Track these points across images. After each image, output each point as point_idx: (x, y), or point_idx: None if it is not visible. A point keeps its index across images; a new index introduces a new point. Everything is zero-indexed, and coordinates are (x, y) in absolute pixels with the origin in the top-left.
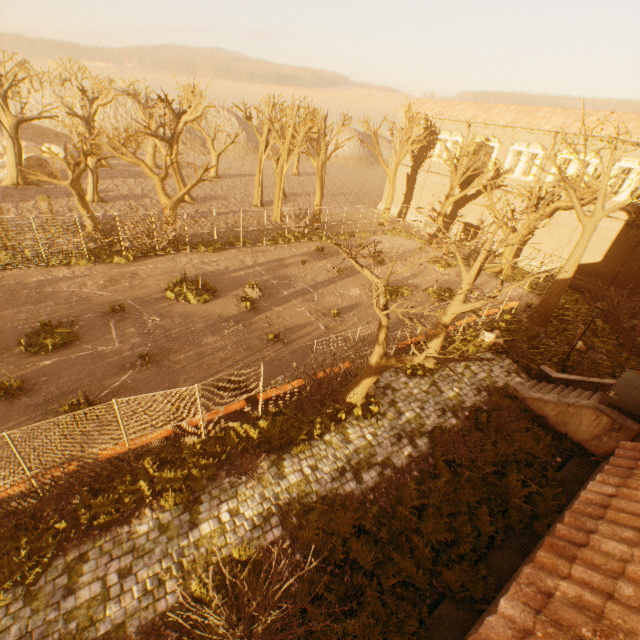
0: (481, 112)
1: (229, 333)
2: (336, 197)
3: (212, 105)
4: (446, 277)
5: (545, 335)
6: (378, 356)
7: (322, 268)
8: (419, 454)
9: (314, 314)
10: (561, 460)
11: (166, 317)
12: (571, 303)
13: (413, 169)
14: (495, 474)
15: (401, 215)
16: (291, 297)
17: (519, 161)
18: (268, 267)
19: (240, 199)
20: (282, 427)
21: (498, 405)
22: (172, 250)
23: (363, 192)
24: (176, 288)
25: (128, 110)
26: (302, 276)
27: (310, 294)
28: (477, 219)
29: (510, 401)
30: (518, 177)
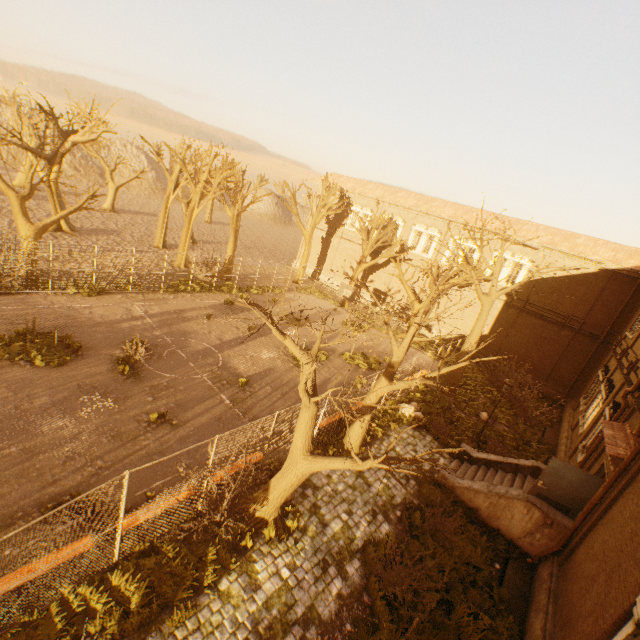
0: (388, 193)
1: (89, 412)
2: (250, 249)
3: (113, 131)
4: (361, 341)
5: (455, 405)
6: (301, 454)
7: (231, 324)
8: (351, 590)
9: (217, 382)
10: (500, 566)
11: None
12: (469, 371)
13: (327, 233)
14: (441, 604)
15: (315, 275)
16: (189, 359)
17: (420, 240)
18: (163, 319)
19: (138, 237)
20: (152, 578)
21: (429, 498)
22: (24, 288)
23: (277, 248)
24: (15, 342)
25: (4, 120)
26: (206, 333)
27: (214, 356)
28: (385, 286)
29: (440, 491)
30: (420, 253)
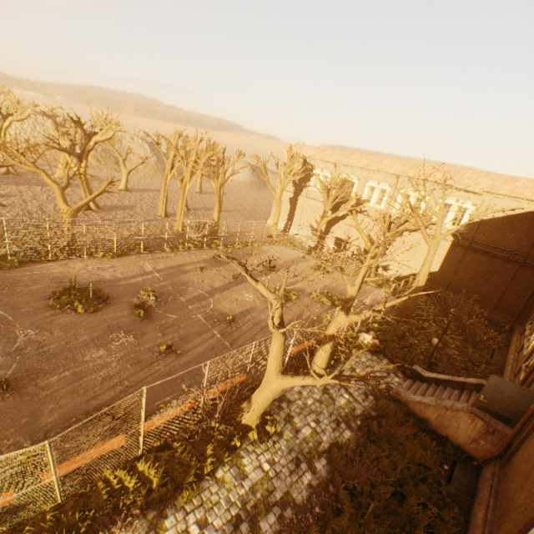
0: (343, 157)
1: (117, 346)
2: (232, 212)
3: (123, 130)
4: (325, 282)
5: (409, 333)
6: (274, 374)
7: (219, 274)
8: (319, 481)
9: (210, 320)
10: (448, 467)
11: (44, 329)
12: (422, 304)
13: (294, 194)
14: (395, 496)
15: (286, 229)
16: (188, 303)
17: (373, 194)
18: (167, 273)
19: (146, 210)
20: (167, 466)
21: (385, 410)
22: (67, 255)
23: (254, 209)
24: (63, 296)
25: (46, 129)
26: (200, 282)
27: (207, 300)
28: (345, 235)
29: (395, 405)
30: (373, 205)
